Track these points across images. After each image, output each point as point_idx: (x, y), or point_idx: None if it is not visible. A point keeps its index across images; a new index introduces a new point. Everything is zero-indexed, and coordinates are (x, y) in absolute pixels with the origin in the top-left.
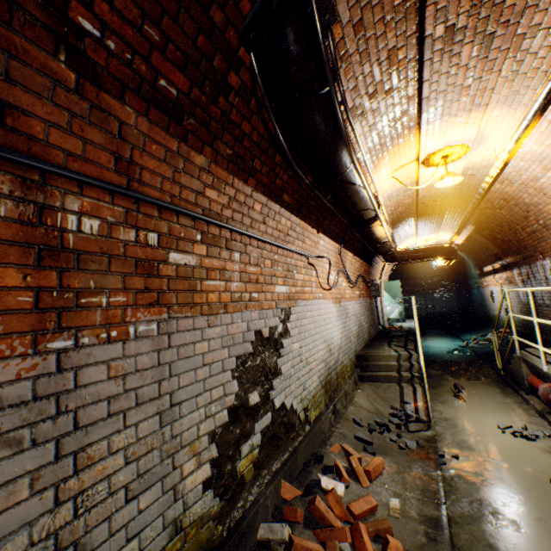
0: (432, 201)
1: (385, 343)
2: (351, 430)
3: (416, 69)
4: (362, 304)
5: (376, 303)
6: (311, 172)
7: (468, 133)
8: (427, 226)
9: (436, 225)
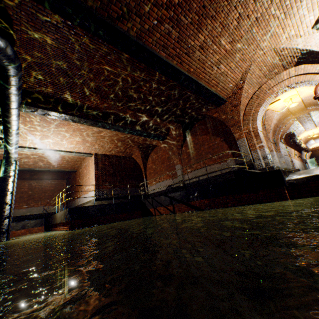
0: (315, 136)
1: None
2: None
3: (303, 128)
4: (300, 163)
5: (305, 164)
6: (290, 141)
7: (315, 129)
8: (318, 140)
9: None
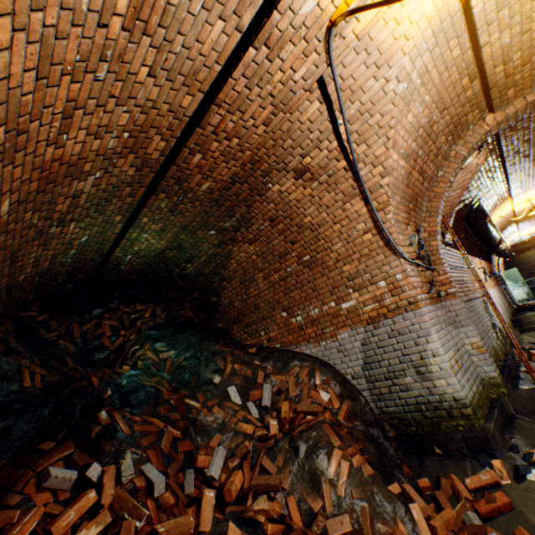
0: (526, 213)
1: (526, 311)
2: (531, 345)
3: (506, 189)
4: (497, 290)
5: (504, 289)
6: (469, 236)
7: None
8: (526, 224)
9: (533, 222)
